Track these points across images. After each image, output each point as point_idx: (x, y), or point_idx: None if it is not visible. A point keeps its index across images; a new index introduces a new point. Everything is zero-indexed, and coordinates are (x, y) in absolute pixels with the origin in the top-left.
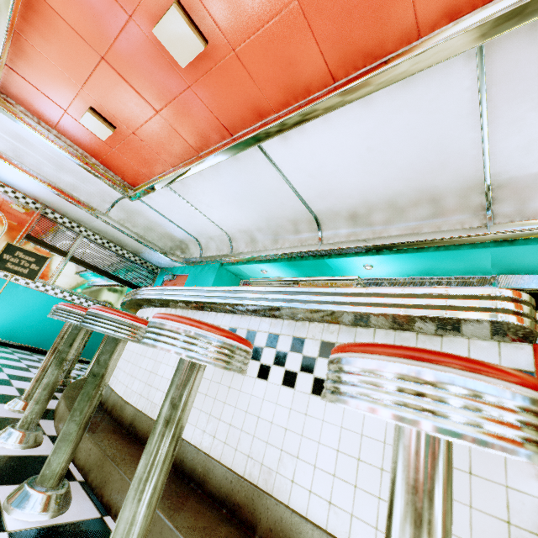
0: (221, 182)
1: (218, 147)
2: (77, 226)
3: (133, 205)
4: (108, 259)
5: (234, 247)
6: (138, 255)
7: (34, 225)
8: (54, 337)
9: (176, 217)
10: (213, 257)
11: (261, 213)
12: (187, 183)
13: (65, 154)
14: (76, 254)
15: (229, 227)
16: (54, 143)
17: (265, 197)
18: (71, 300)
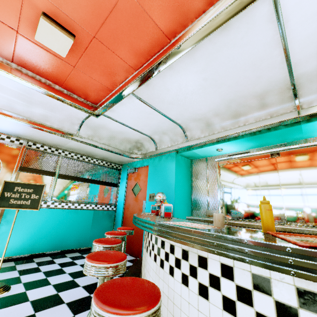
0: (192, 71)
1: (206, 15)
2: (56, 150)
3: (96, 121)
4: (84, 169)
5: (189, 135)
6: (104, 160)
7: (23, 158)
8: (64, 239)
9: (135, 122)
10: (170, 148)
11: (224, 96)
12: (152, 84)
13: (30, 85)
14: (61, 171)
15: (185, 119)
16: (16, 76)
17: (239, 76)
18: (68, 207)
